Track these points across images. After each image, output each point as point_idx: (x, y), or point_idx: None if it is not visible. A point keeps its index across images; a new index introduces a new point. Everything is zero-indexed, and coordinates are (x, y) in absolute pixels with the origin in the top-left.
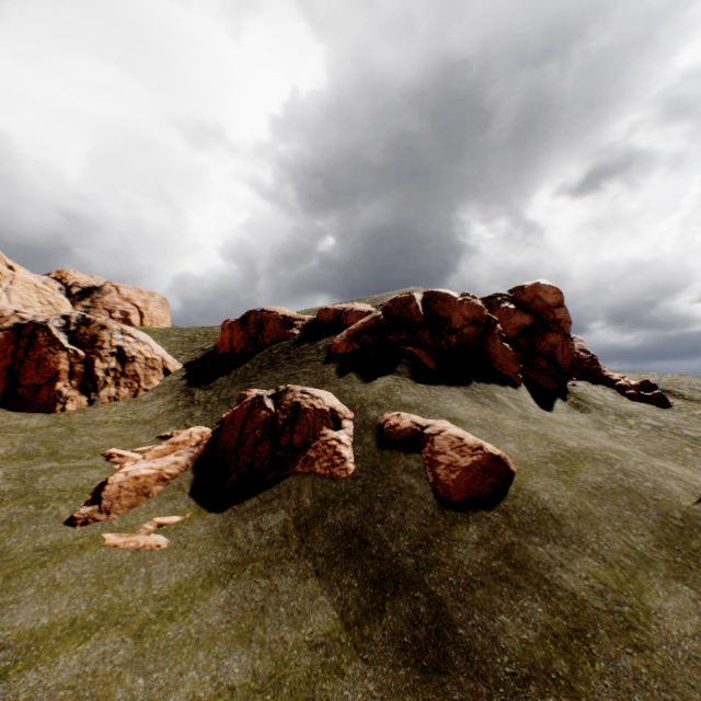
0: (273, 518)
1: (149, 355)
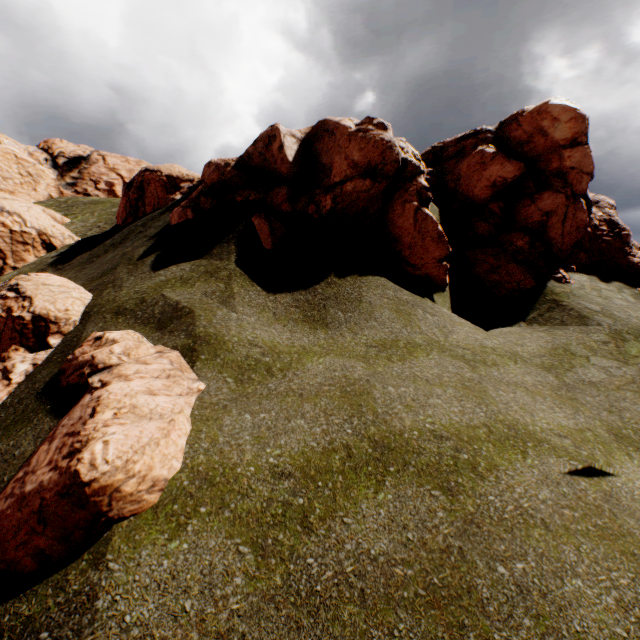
0: None
1: (17, 228)
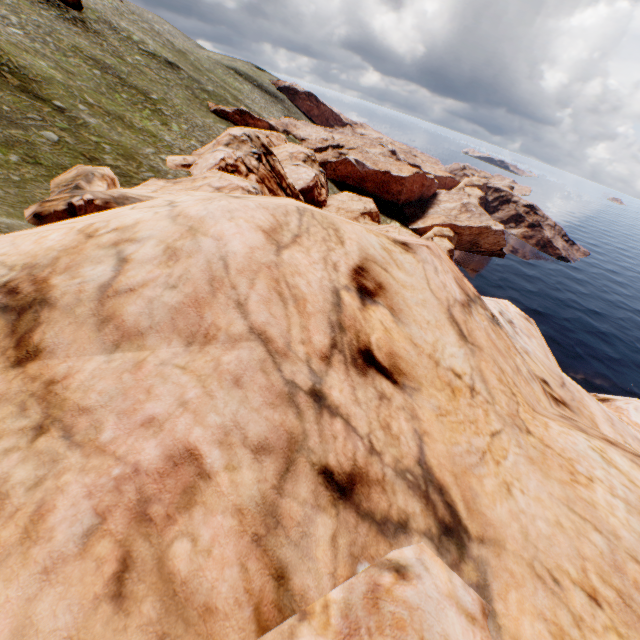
0: None
1: None
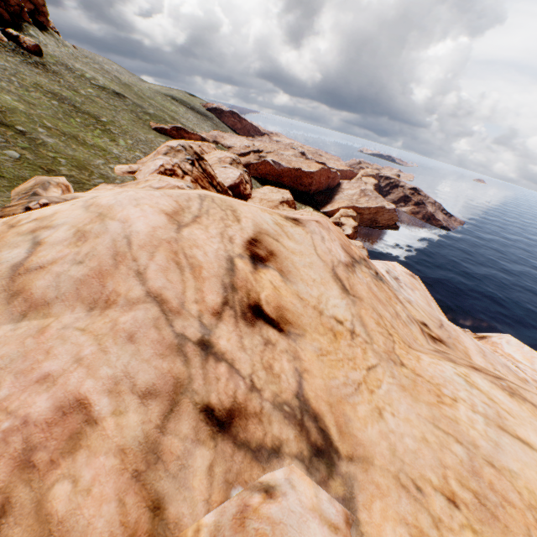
0: None
1: None
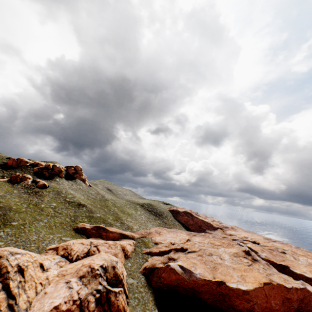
0: (19, 186)
1: None
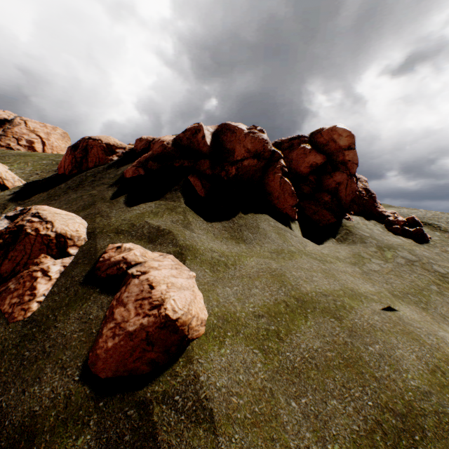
0: None
1: None
